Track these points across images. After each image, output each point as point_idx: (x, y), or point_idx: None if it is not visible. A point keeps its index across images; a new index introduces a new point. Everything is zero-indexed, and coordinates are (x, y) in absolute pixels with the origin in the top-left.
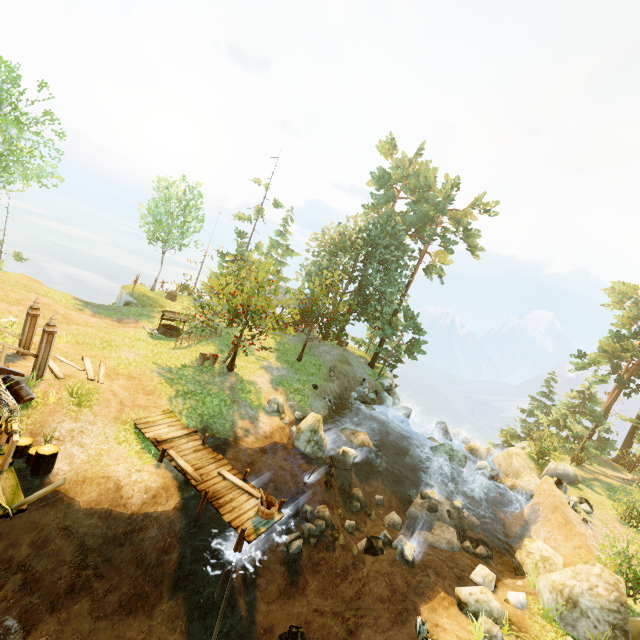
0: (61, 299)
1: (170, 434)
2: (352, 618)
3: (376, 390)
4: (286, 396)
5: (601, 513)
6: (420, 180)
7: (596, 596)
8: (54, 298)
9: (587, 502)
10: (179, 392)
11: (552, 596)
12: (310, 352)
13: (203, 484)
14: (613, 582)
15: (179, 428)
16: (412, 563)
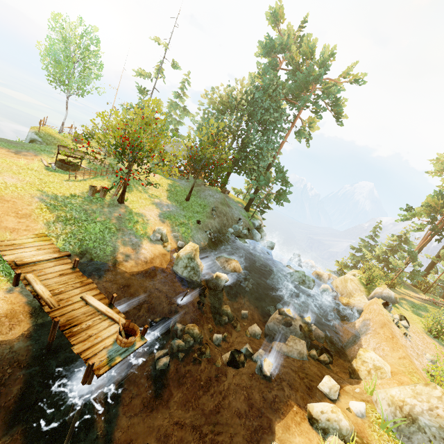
0: None
1: (35, 257)
2: (209, 434)
3: (248, 228)
4: (172, 228)
5: (413, 327)
6: (302, 48)
7: (436, 417)
8: None
9: (405, 319)
10: (60, 218)
11: (390, 409)
12: (197, 194)
13: (58, 310)
14: None
15: (49, 252)
16: (269, 377)
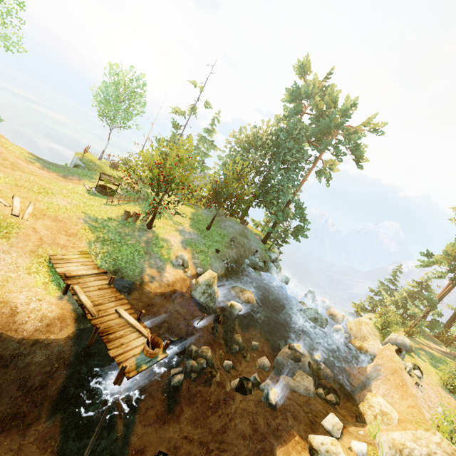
0: (15, 151)
1: (80, 271)
2: (215, 450)
3: (265, 260)
4: (192, 255)
5: (428, 378)
6: (325, 97)
7: None
8: (8, 148)
9: (419, 369)
10: (99, 238)
11: (391, 452)
12: (217, 224)
13: (98, 319)
14: (450, 452)
15: (90, 268)
16: (274, 406)
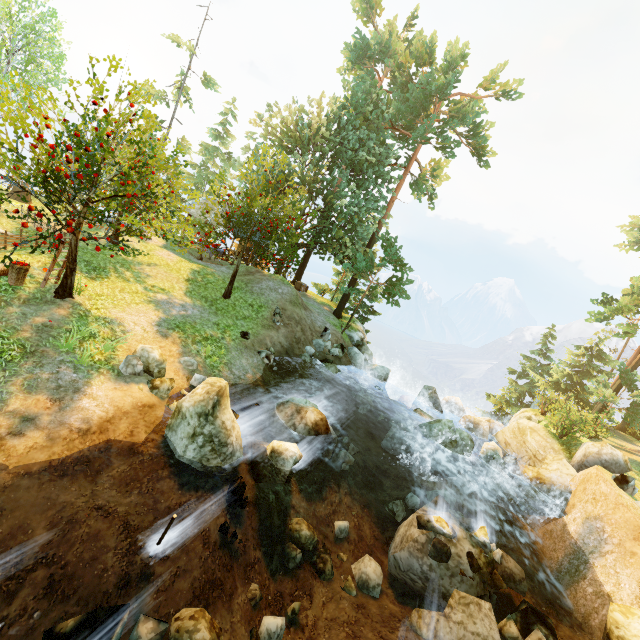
0: None
1: None
2: None
3: (342, 344)
4: (183, 347)
5: None
6: (414, 44)
7: None
8: None
9: None
10: None
11: None
12: (246, 287)
13: None
14: None
15: None
16: None
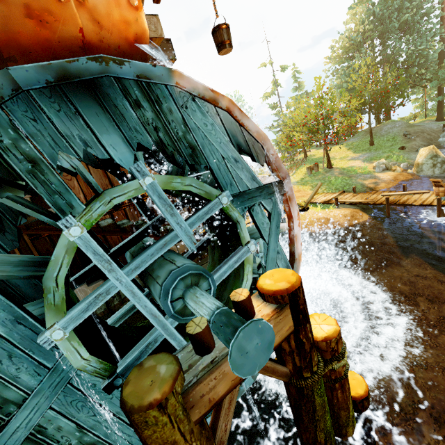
0: None
1: (329, 197)
2: None
3: None
4: None
5: None
6: None
7: None
8: None
9: None
10: (312, 186)
11: None
12: (377, 136)
13: (378, 201)
14: None
15: (331, 195)
16: None
